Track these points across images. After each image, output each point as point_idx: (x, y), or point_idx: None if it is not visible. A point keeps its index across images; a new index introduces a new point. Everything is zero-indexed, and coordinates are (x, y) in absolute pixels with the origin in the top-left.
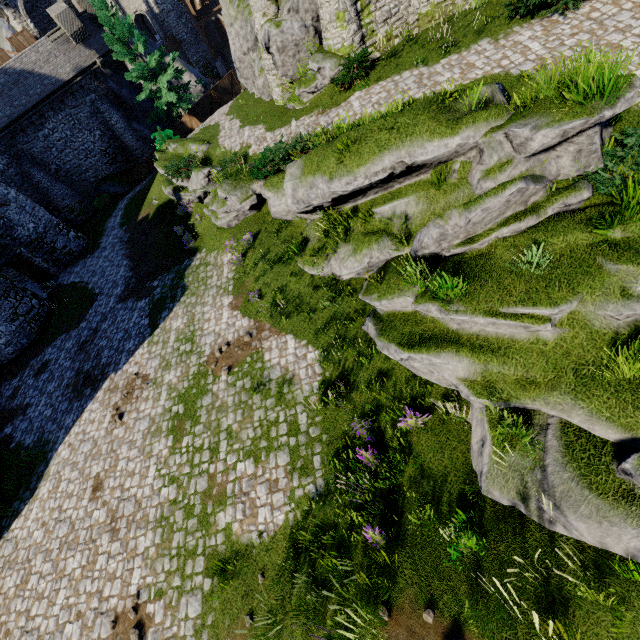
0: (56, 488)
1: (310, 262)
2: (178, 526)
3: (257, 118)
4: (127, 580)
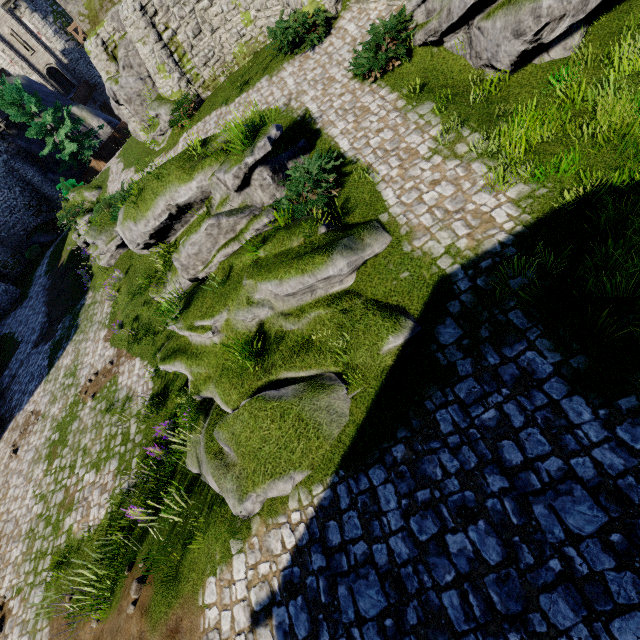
0: None
1: (155, 291)
2: (39, 535)
3: (133, 160)
4: (0, 585)
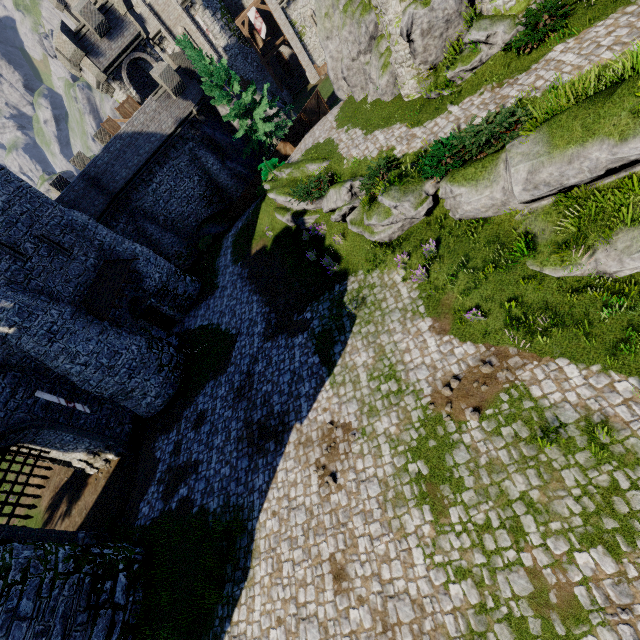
0: (278, 571)
1: (553, 261)
2: None
3: (386, 120)
4: None
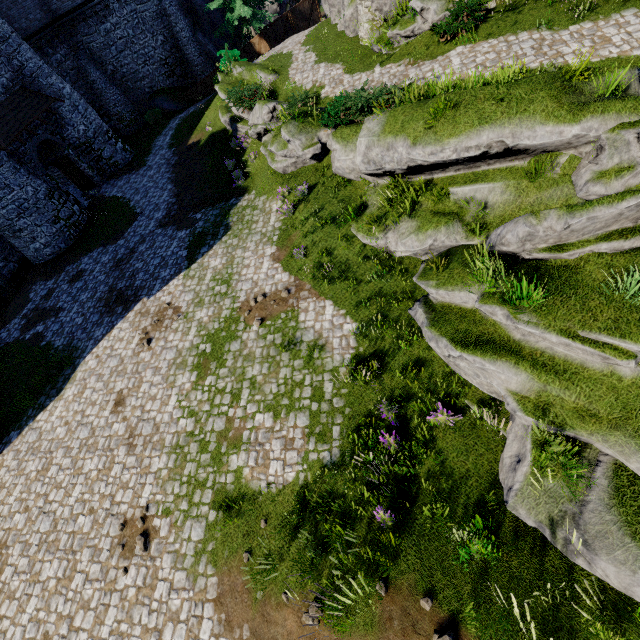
0: (81, 393)
1: (365, 230)
2: (191, 457)
3: (336, 55)
4: (138, 492)
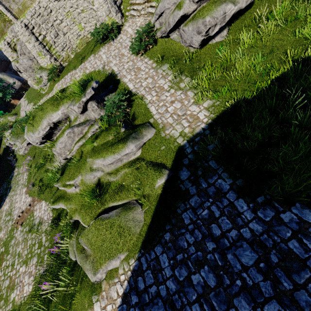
0: None
1: (49, 165)
2: None
3: (32, 99)
4: None
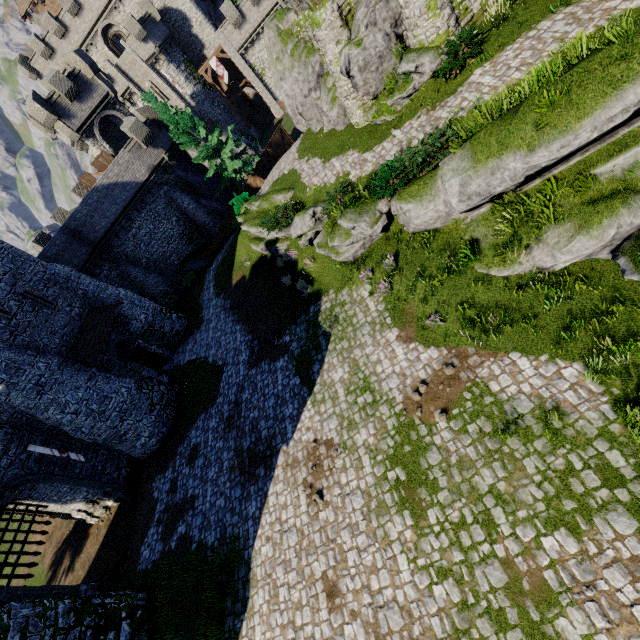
0: (275, 597)
1: (497, 262)
2: None
3: (340, 147)
4: None
